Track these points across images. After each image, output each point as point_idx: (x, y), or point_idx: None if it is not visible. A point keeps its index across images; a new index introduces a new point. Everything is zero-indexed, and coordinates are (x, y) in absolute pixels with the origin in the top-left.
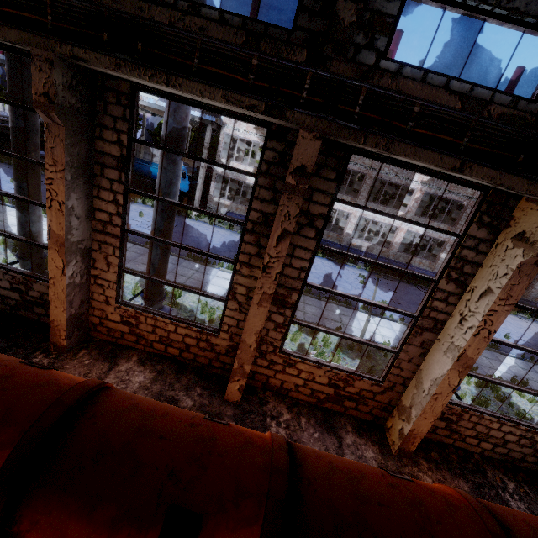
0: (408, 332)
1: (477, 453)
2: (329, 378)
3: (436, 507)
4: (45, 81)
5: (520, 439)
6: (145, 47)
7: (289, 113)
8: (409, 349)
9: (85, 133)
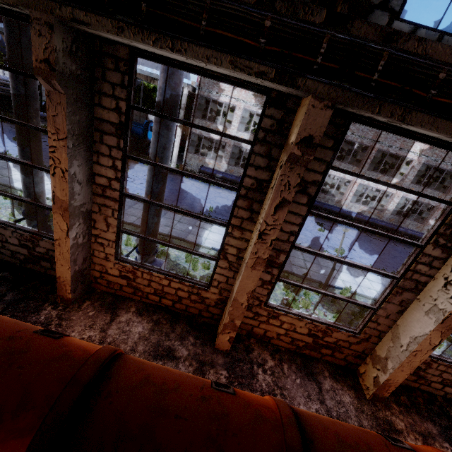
0: (389, 291)
1: (439, 396)
2: (309, 329)
3: None
4: (45, 47)
5: None
6: (150, 8)
7: (300, 80)
8: (388, 306)
9: (85, 100)
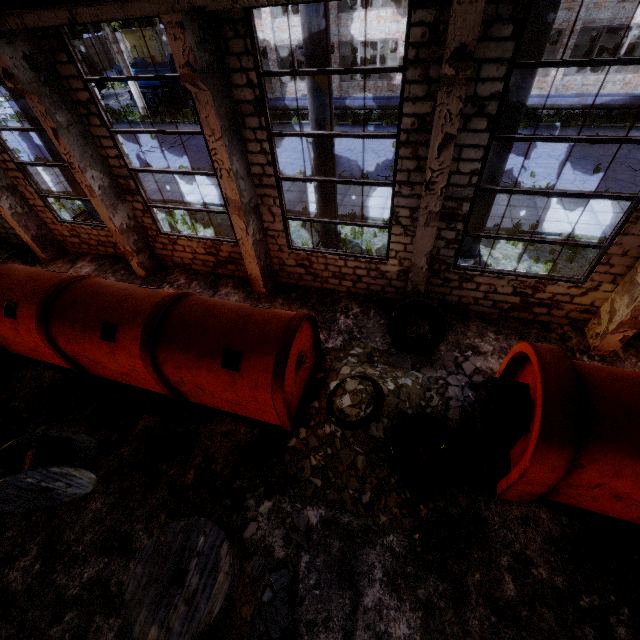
0: (221, 191)
1: (345, 292)
2: (204, 248)
3: (140, 295)
4: None
5: (369, 272)
6: None
7: None
8: None
9: None
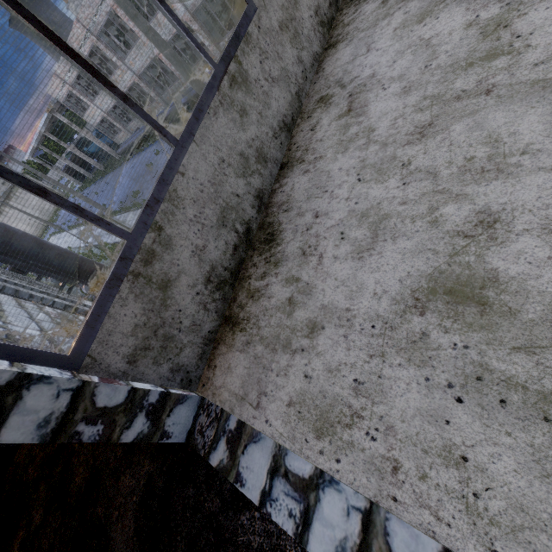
0: None
1: None
2: None
3: None
4: None
5: None
6: None
7: None
8: None
9: None
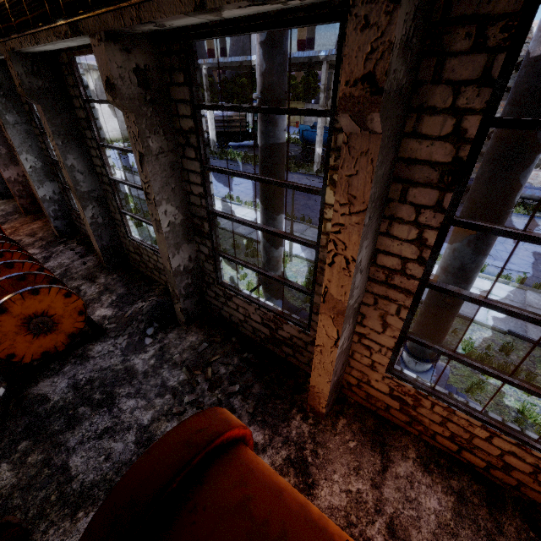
0: None
1: None
2: None
3: None
4: (371, 48)
5: None
6: None
7: None
8: None
9: (396, 133)
